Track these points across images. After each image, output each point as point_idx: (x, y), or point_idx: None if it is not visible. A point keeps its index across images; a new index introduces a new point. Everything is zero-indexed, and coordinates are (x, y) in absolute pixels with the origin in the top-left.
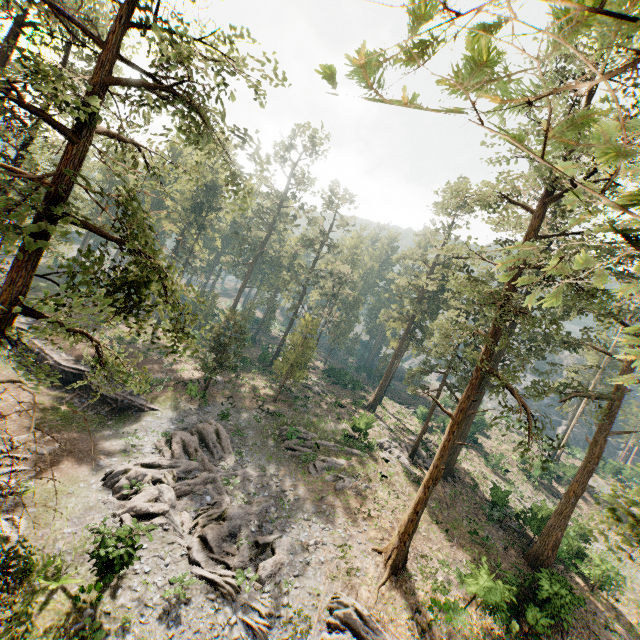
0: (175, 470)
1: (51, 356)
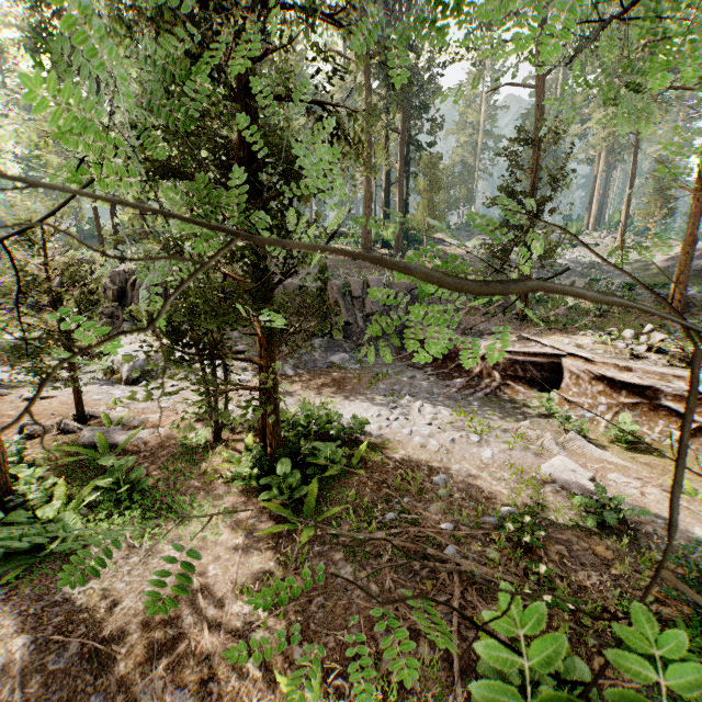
0: None
1: None
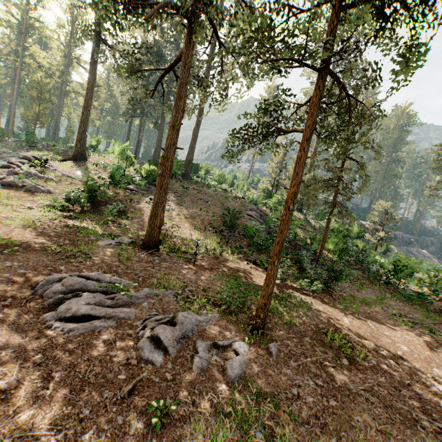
0: None
1: None
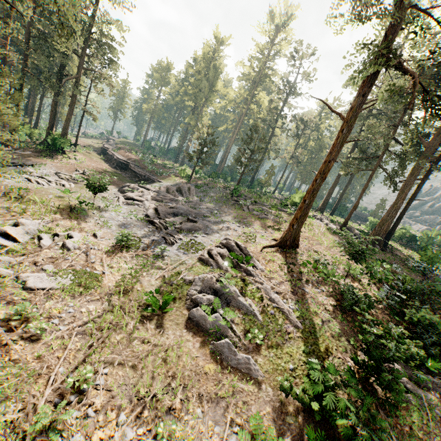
0: (156, 193)
1: (116, 156)
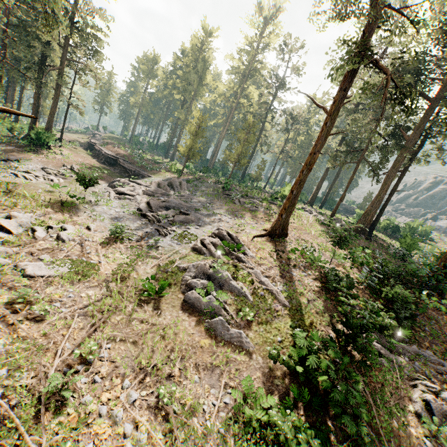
0: (148, 188)
1: (104, 151)
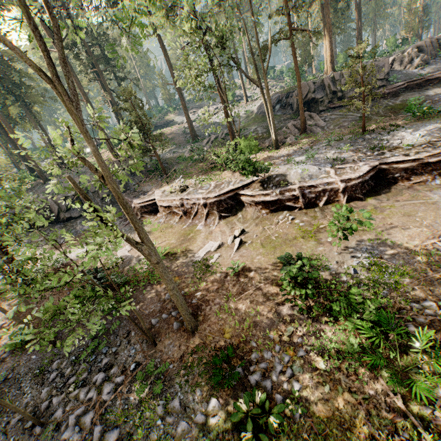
0: None
1: None
